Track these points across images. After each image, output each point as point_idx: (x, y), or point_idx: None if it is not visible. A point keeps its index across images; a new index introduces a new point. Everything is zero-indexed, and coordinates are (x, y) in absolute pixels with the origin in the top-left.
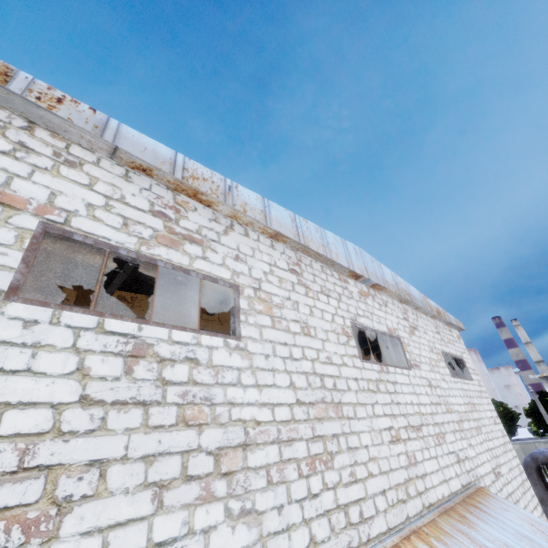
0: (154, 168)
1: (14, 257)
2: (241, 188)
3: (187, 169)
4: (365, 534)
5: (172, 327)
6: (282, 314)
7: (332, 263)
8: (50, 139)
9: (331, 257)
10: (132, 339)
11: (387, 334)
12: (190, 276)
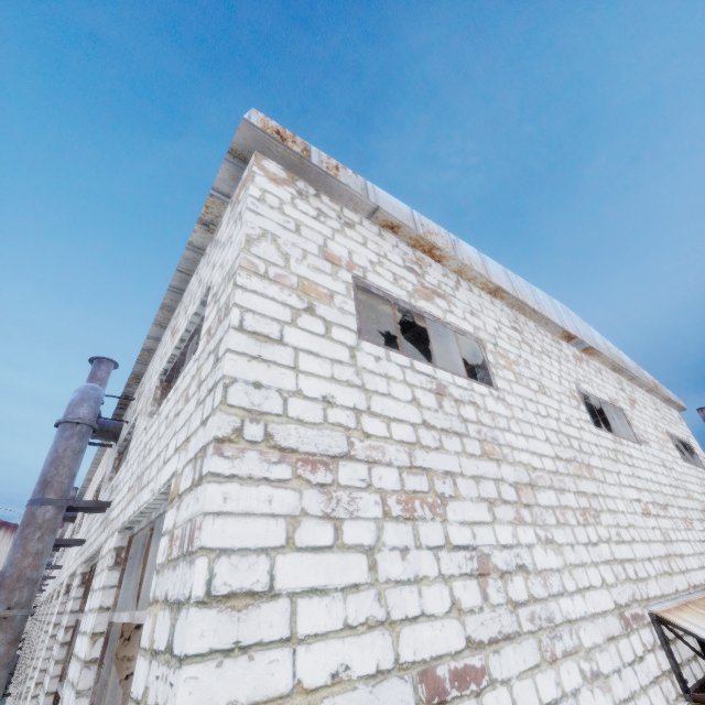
0: (403, 225)
1: (350, 305)
2: (461, 242)
3: (423, 224)
4: (644, 592)
5: (451, 373)
6: (520, 371)
7: (546, 322)
8: (331, 204)
9: (546, 315)
10: (433, 379)
11: (609, 404)
12: (446, 328)
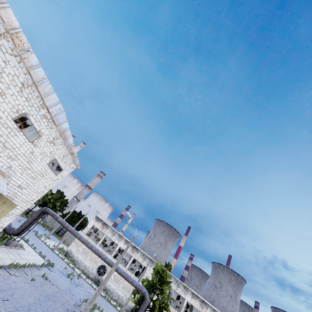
0: (5, 23)
1: None
2: (34, 55)
3: (18, 34)
4: None
5: None
6: None
7: (43, 99)
8: None
9: (44, 98)
10: None
11: (37, 130)
12: None
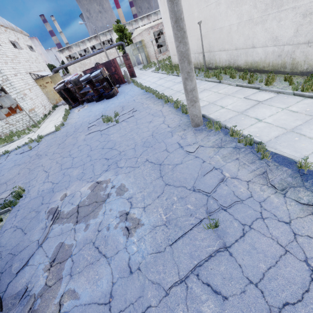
0: None
1: None
2: None
3: None
4: (28, 71)
5: None
6: (1, 40)
7: None
8: None
9: None
10: None
11: (15, 41)
12: None
